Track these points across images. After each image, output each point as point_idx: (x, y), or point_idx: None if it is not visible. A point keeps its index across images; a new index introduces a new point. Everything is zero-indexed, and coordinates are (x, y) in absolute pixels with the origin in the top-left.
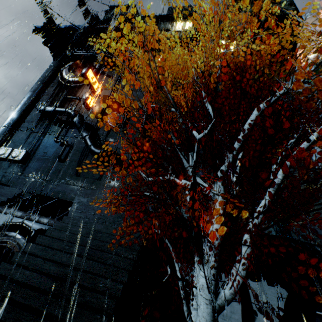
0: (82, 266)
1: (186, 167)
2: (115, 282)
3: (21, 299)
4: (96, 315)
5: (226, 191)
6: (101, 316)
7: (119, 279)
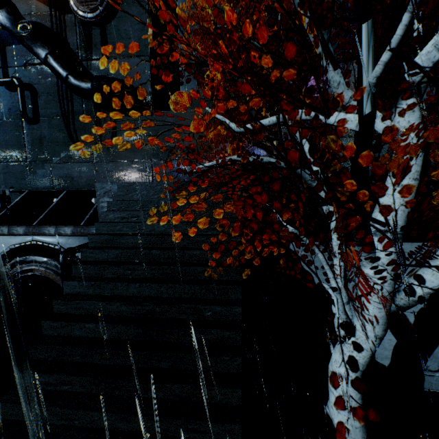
0: (167, 294)
1: (330, 76)
2: (228, 305)
3: (104, 361)
4: (223, 357)
5: (424, 117)
6: (231, 356)
7: (230, 297)
